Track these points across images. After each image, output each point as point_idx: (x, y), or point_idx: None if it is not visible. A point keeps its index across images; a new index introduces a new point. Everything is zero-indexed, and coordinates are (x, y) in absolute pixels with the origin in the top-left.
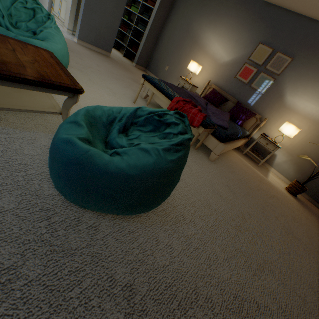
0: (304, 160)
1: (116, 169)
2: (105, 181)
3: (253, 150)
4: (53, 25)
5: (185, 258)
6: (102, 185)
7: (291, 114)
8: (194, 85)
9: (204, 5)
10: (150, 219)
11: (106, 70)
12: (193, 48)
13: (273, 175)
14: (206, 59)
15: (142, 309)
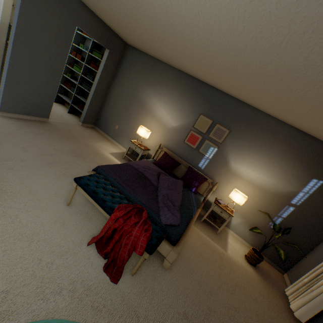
0: (255, 222)
1: None
2: None
3: (210, 217)
4: None
5: None
6: None
7: (237, 179)
8: (145, 149)
9: (147, 74)
10: None
11: (37, 151)
12: (141, 111)
13: (232, 238)
14: (154, 122)
15: None
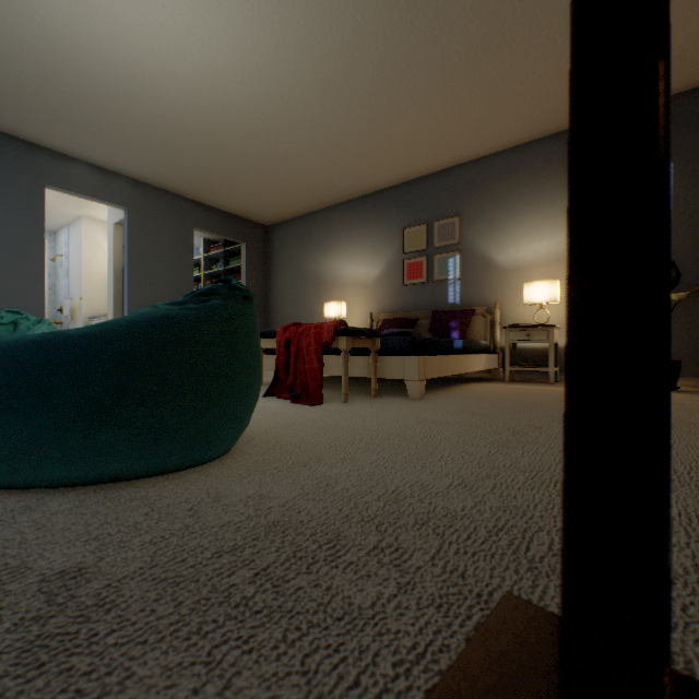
0: None
1: (42, 336)
2: (15, 357)
3: (520, 363)
4: (46, 327)
5: (309, 504)
6: (8, 368)
7: (525, 274)
8: None
9: (306, 240)
10: (210, 475)
11: None
12: (321, 291)
13: None
14: (347, 292)
15: (97, 603)
